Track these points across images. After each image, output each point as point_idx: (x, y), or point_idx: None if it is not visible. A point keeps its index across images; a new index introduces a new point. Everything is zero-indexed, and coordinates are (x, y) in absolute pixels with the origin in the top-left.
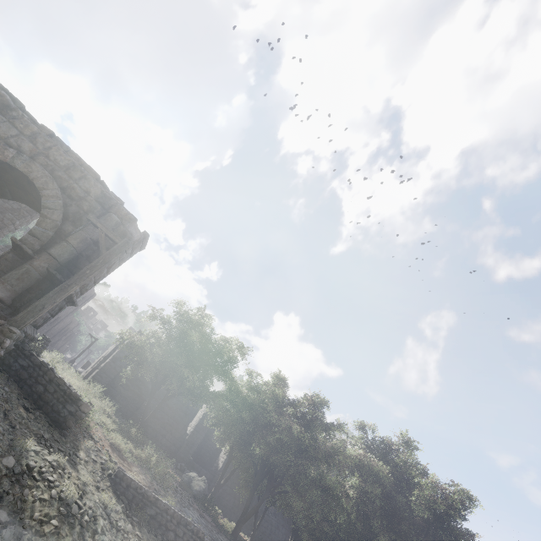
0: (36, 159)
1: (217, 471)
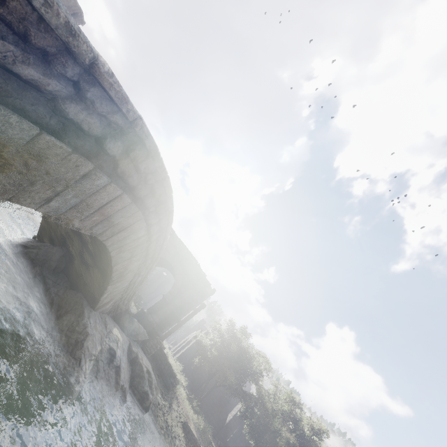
0: (175, 256)
1: None
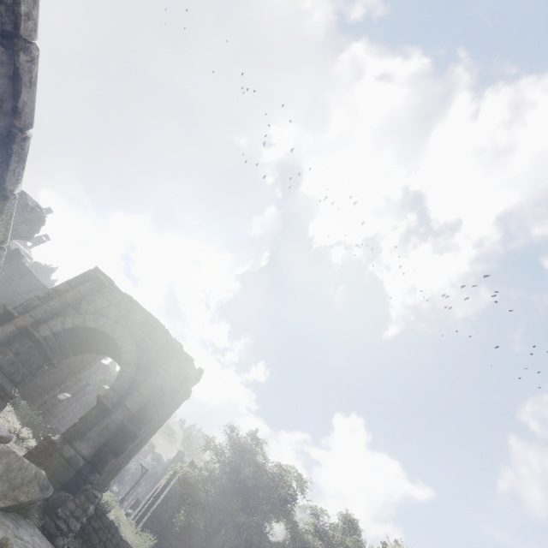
0: (119, 322)
1: None
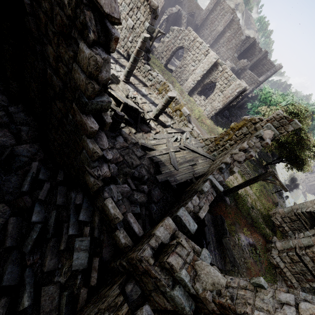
0: None
1: (232, 105)
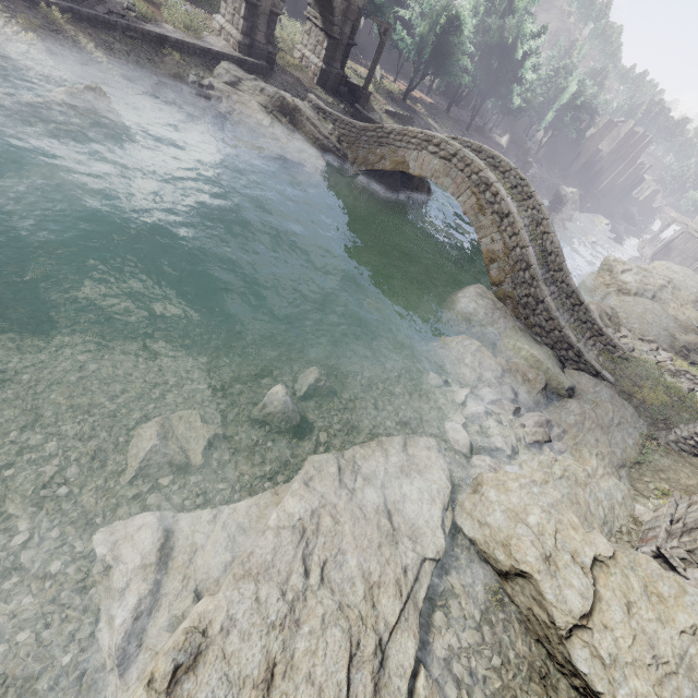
0: None
1: (360, 30)
